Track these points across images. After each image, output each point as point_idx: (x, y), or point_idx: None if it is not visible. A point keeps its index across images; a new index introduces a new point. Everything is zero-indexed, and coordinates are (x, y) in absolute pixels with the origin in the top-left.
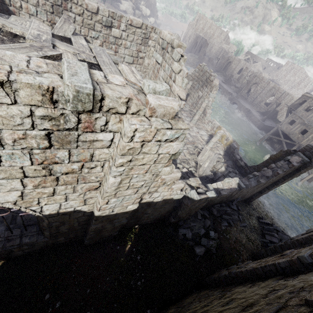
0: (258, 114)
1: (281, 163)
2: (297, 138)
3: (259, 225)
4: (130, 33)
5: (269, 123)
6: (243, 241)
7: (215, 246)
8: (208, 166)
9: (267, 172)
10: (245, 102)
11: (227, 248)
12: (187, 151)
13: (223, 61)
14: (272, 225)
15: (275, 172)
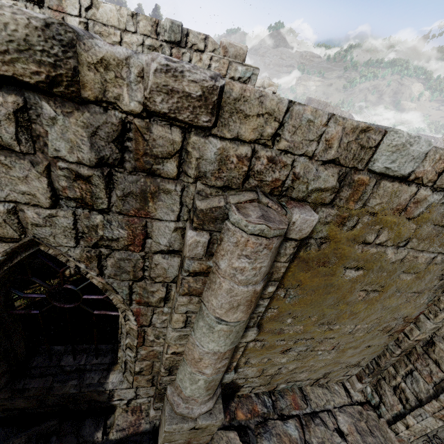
0: None
1: None
2: None
3: None
4: None
5: None
6: None
7: None
8: None
9: None
10: None
11: None
12: None
13: None
14: None
15: None
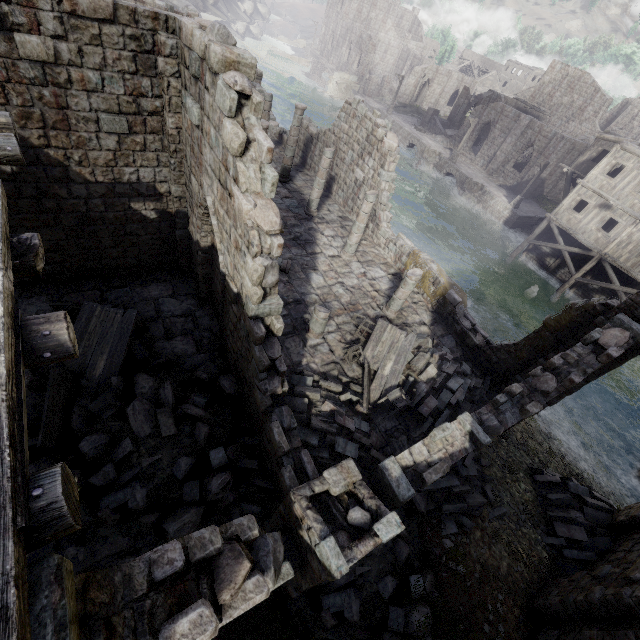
0: (503, 193)
1: (577, 350)
2: (595, 241)
3: (537, 493)
4: (85, 44)
5: (528, 211)
6: (502, 569)
7: (428, 626)
8: (393, 370)
9: (543, 381)
10: (472, 170)
11: (461, 608)
12: (338, 336)
13: (413, 81)
14: (565, 483)
15: (565, 380)
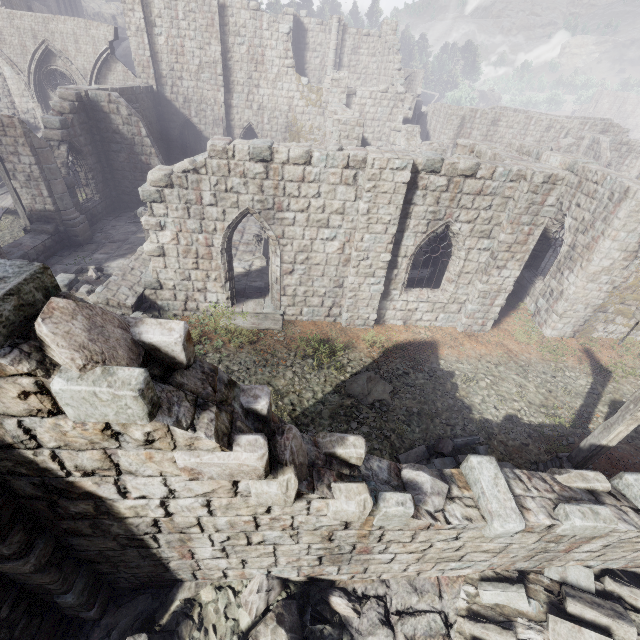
0: None
1: None
2: None
3: None
4: None
5: None
6: None
7: None
8: None
9: None
10: None
11: None
12: None
13: None
14: None
15: None
